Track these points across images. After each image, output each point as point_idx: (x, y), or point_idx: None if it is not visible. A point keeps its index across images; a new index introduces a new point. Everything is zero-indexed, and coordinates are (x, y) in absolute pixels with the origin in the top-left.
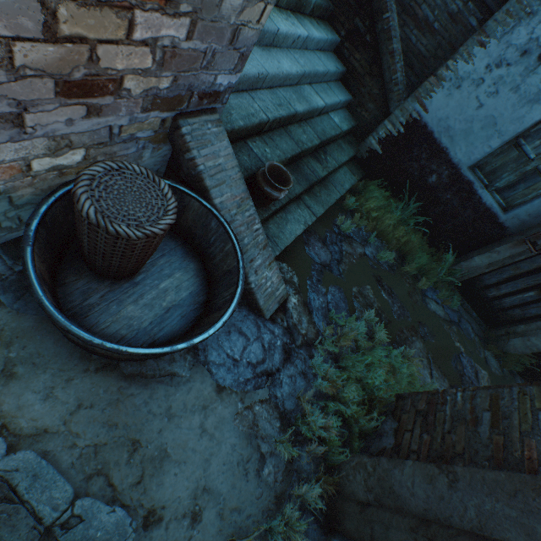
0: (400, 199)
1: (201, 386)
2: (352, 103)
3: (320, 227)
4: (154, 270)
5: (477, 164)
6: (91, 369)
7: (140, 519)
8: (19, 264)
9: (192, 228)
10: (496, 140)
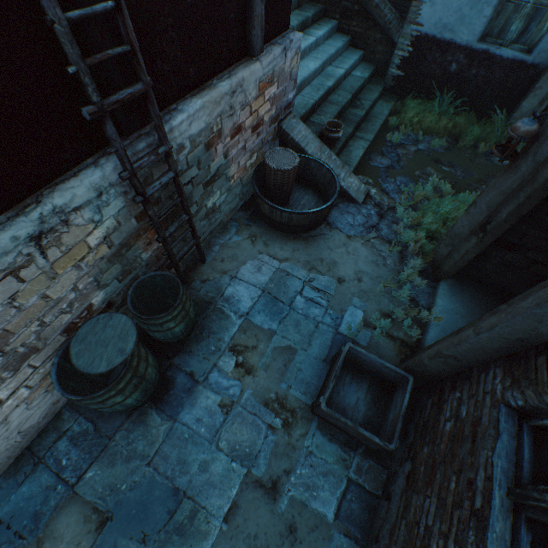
0: (436, 98)
1: (339, 237)
2: (365, 55)
3: (376, 148)
4: (295, 199)
5: (483, 35)
6: (291, 239)
7: (336, 280)
8: (248, 212)
9: (302, 174)
10: (487, 9)
